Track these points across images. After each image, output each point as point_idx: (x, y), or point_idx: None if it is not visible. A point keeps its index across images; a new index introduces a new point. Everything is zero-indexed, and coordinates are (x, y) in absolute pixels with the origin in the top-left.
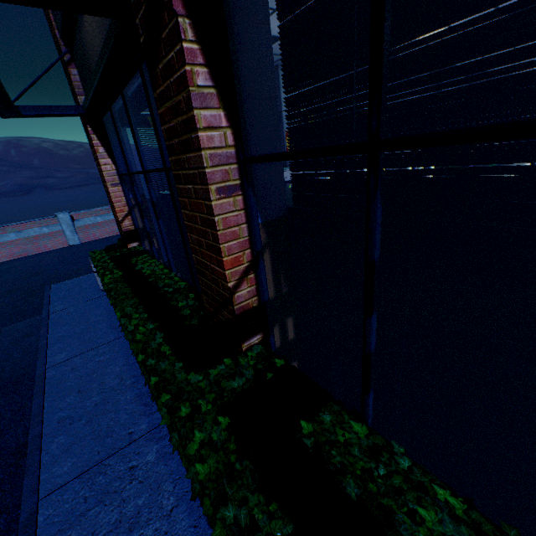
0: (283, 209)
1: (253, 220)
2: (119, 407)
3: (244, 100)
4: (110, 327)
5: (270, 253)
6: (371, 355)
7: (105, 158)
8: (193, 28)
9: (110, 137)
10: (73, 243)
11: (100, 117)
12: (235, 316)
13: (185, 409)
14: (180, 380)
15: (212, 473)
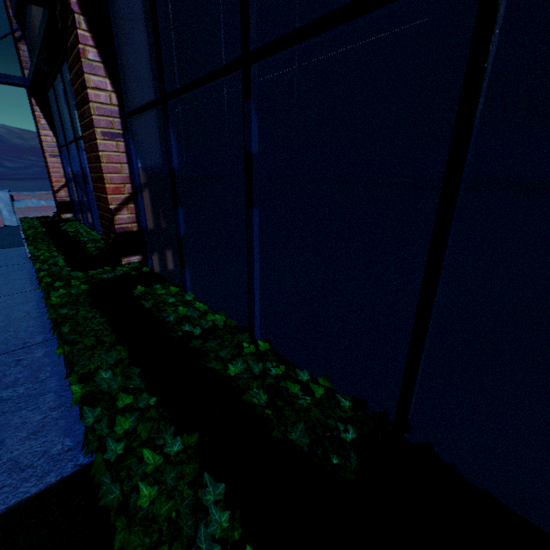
0: (162, 162)
1: (132, 162)
2: (20, 329)
3: (127, 76)
4: (29, 283)
5: (149, 192)
6: (182, 238)
7: (47, 130)
8: (86, 23)
9: (54, 112)
10: (9, 223)
11: (45, 92)
12: (116, 233)
13: (59, 283)
14: (64, 275)
15: (62, 302)
